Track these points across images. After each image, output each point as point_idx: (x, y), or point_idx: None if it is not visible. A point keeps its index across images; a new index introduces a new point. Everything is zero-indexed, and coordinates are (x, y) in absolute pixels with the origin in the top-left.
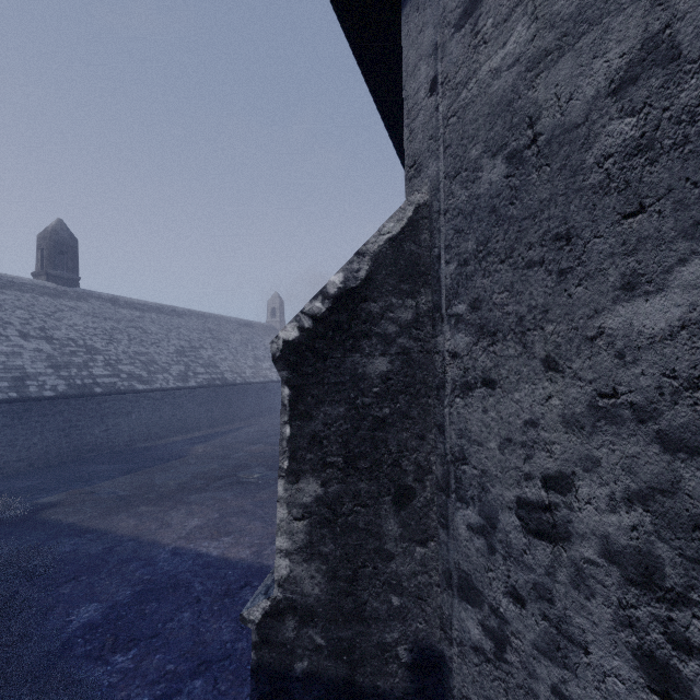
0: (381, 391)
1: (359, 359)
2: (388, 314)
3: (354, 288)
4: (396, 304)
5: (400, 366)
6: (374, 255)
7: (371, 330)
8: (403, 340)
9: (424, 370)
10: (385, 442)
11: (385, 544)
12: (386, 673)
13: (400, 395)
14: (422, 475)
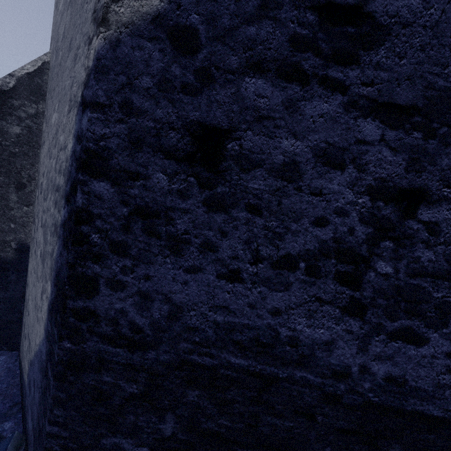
0: (15, 141)
1: (5, 124)
2: (23, 108)
3: (6, 90)
4: (27, 104)
5: (27, 133)
6: (19, 78)
7: (13, 113)
8: (28, 122)
9: (38, 137)
10: (15, 163)
11: (10, 203)
12: (5, 251)
13: (25, 145)
14: (31, 180)
